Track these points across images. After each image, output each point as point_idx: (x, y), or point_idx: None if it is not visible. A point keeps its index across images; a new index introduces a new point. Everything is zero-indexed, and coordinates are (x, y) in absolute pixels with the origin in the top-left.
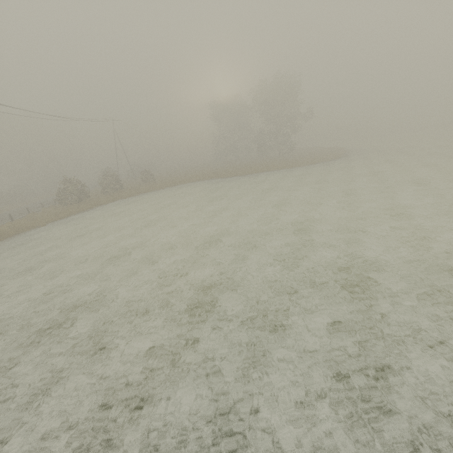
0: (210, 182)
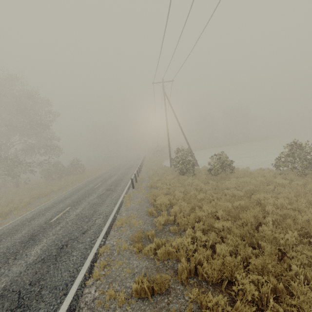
0: (218, 148)
